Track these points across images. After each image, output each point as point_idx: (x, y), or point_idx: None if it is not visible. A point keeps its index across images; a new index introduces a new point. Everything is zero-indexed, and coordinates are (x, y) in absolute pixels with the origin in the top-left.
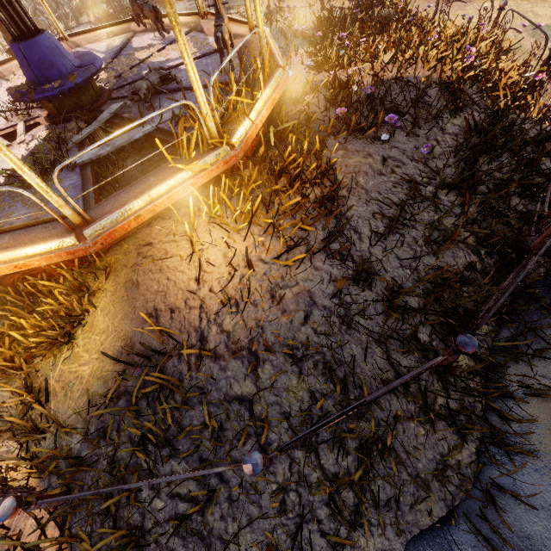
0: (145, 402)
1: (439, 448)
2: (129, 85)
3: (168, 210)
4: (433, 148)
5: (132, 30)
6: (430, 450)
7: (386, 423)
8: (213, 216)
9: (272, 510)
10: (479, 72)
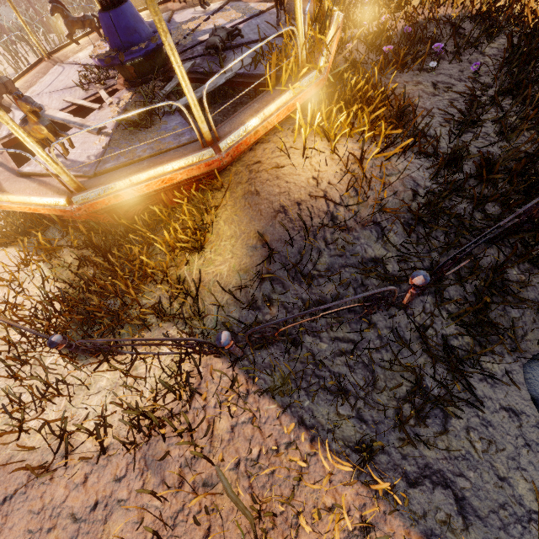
0: (289, 277)
1: (538, 290)
2: (190, 49)
3: (264, 137)
4: (480, 66)
5: (169, 9)
6: (531, 292)
7: (498, 266)
8: (307, 135)
9: (416, 341)
10: (501, 6)
